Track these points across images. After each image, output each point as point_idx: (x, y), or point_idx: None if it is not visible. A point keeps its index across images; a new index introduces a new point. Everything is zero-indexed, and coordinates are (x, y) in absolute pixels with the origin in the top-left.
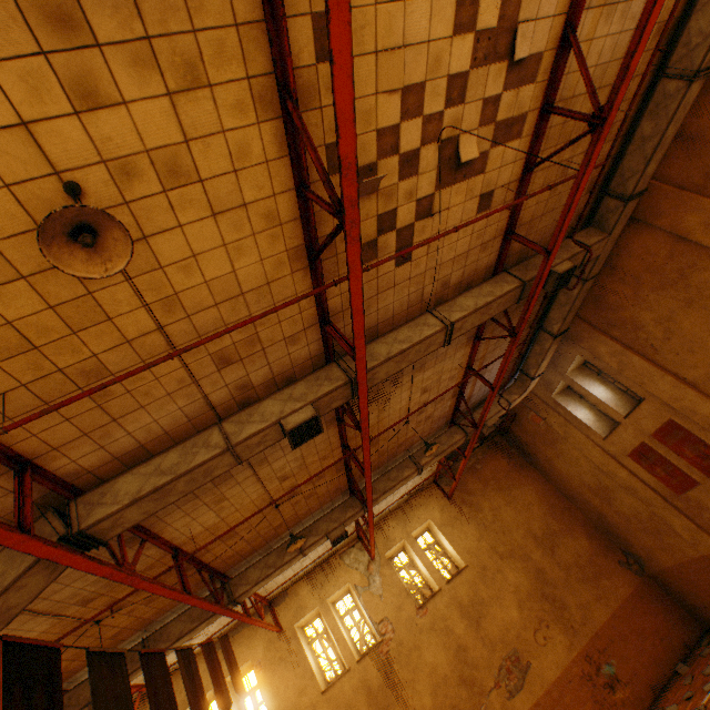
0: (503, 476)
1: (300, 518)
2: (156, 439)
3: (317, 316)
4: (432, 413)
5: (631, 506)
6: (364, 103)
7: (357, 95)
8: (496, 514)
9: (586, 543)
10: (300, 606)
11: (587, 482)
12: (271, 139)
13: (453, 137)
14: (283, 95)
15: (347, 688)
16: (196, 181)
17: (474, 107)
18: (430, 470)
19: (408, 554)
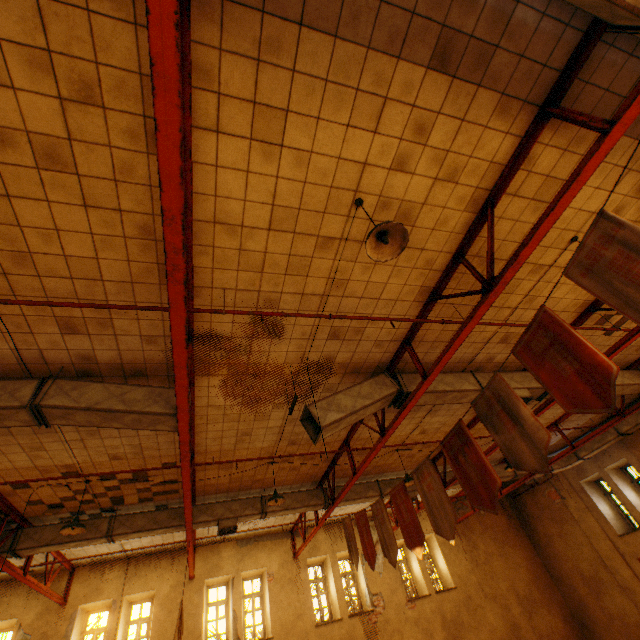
0: (500, 530)
1: (386, 470)
2: None
3: None
4: None
5: (621, 606)
6: None
7: None
8: (488, 558)
9: (560, 623)
10: (314, 546)
11: (582, 568)
12: None
13: None
14: None
15: (336, 633)
16: None
17: None
18: (452, 493)
19: (405, 553)
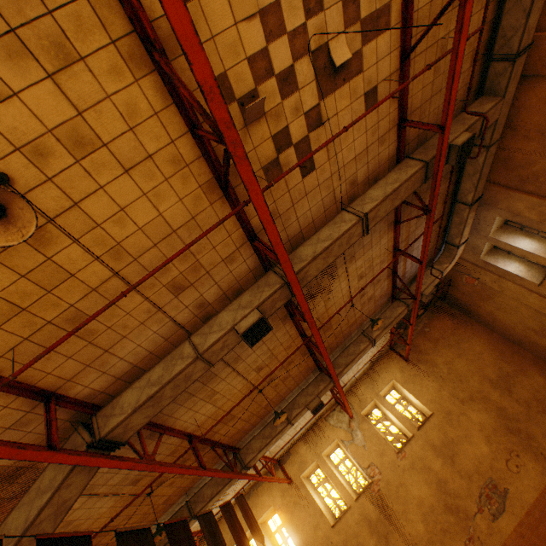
0: (450, 334)
1: (282, 396)
2: (145, 359)
3: (245, 236)
4: (372, 294)
5: None
6: (227, 36)
7: (218, 31)
8: (450, 366)
9: (540, 379)
10: (301, 461)
11: (530, 326)
12: (152, 92)
13: (322, 45)
14: (148, 49)
15: (351, 521)
16: (101, 146)
17: (334, 10)
18: (385, 340)
19: (381, 410)
